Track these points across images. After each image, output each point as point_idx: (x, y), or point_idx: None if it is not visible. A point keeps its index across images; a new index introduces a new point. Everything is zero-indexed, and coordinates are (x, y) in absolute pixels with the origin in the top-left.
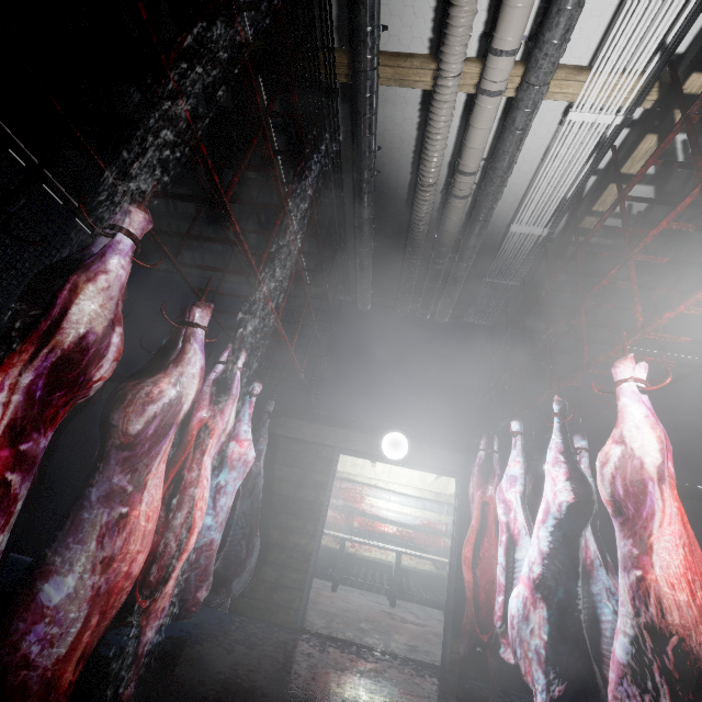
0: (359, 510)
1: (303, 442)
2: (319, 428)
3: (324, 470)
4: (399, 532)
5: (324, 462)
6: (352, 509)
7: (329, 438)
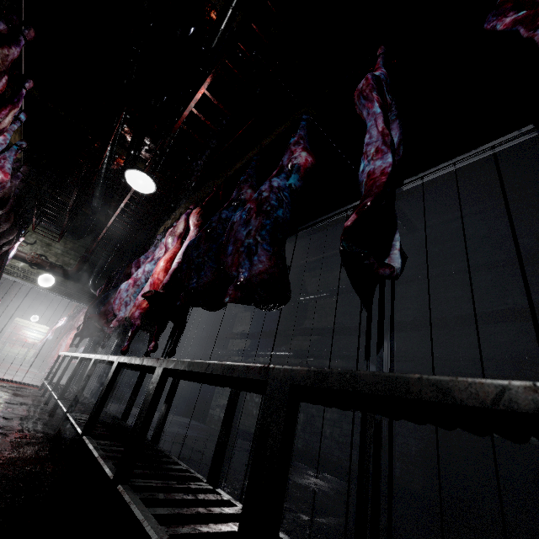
0: (18, 334)
1: (4, 312)
2: (12, 310)
3: (9, 321)
4: (33, 343)
5: (10, 318)
6: (15, 333)
7: (14, 313)
